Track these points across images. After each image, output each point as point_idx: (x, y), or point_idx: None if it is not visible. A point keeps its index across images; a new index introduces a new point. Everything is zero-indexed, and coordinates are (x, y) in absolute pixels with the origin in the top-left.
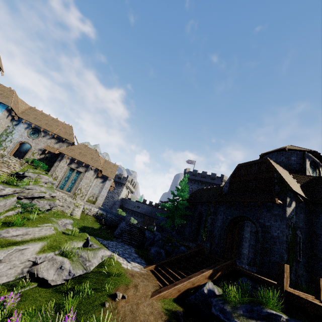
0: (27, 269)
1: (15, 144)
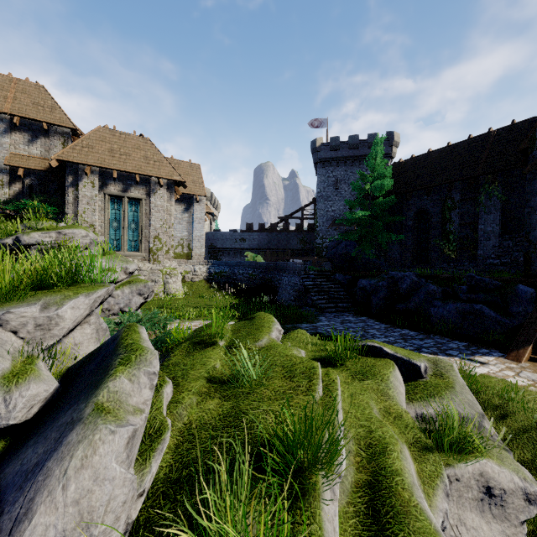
0: None
1: None
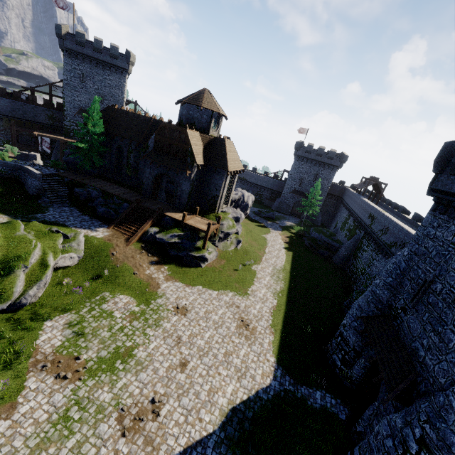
0: (52, 268)
1: None
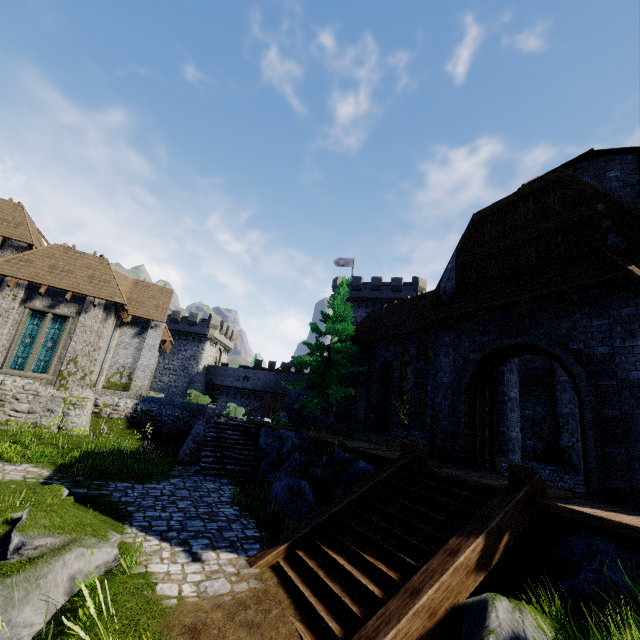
0: None
1: None
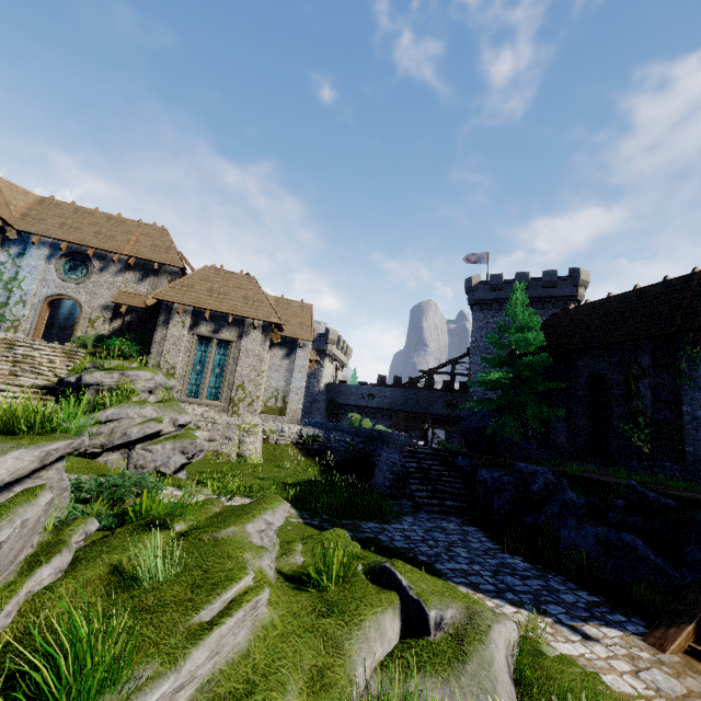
0: None
1: (37, 306)
